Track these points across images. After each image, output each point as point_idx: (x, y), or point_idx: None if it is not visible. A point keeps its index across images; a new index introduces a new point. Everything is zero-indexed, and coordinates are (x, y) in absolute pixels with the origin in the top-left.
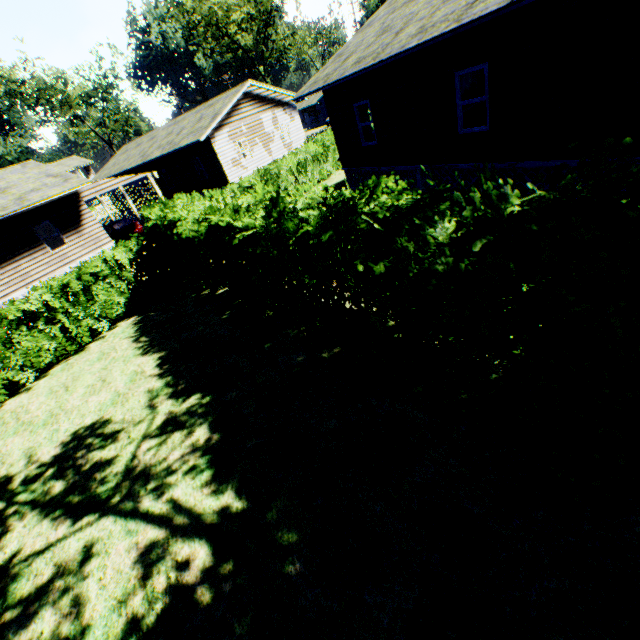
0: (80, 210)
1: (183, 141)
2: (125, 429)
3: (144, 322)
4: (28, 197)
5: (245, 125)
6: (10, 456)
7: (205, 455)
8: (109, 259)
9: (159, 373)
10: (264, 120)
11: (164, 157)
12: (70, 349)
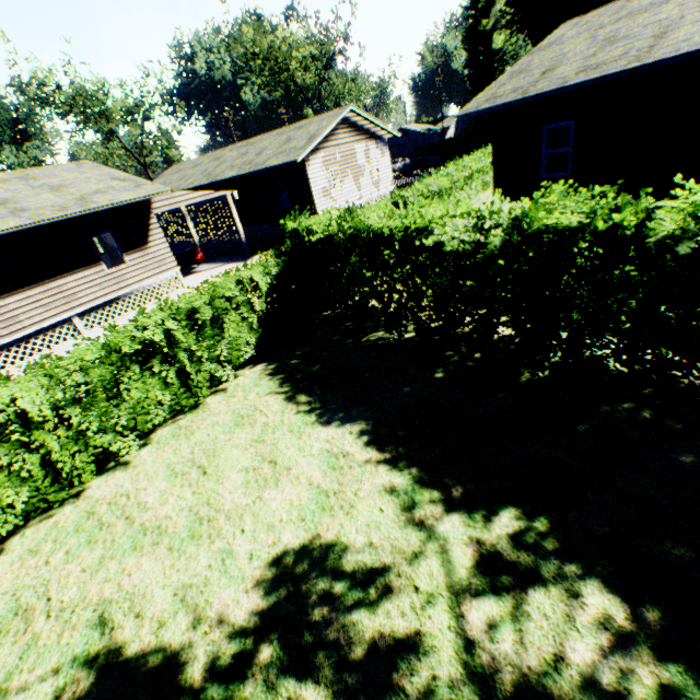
0: (148, 224)
1: (270, 161)
2: (391, 568)
3: (285, 373)
4: (92, 198)
5: (339, 153)
6: (147, 600)
7: (669, 663)
8: (245, 280)
9: (383, 459)
10: (357, 151)
11: (236, 178)
12: (184, 404)
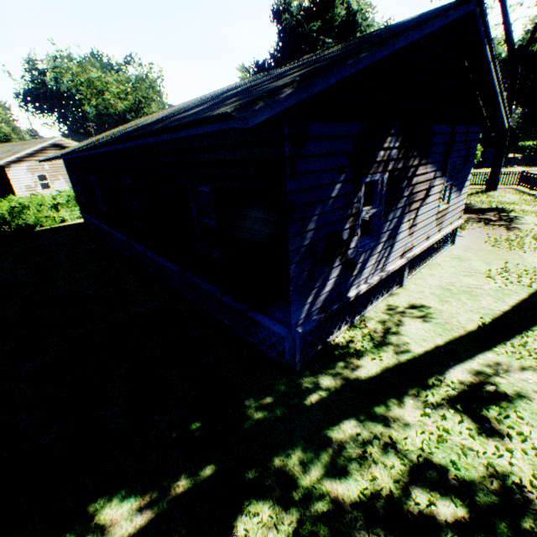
0: None
1: None
2: None
3: None
4: None
5: (49, 164)
6: None
7: None
8: None
9: None
10: None
11: None
12: None
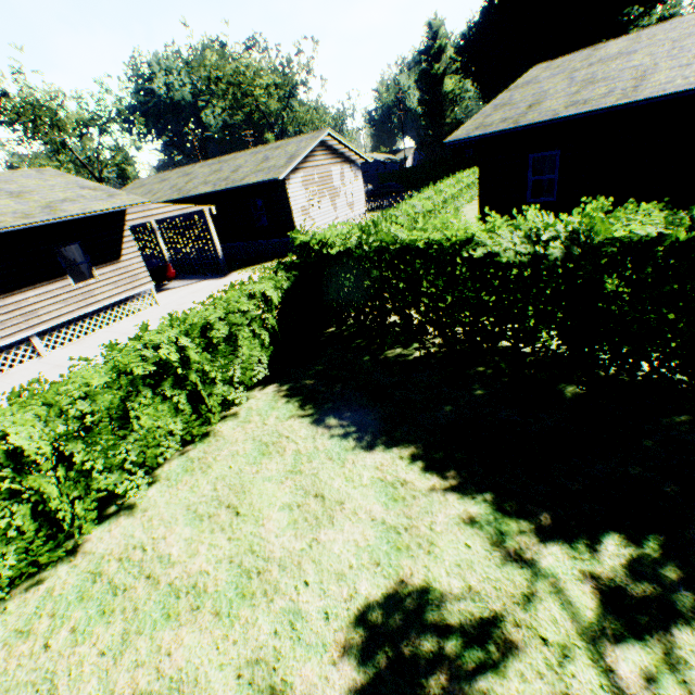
0: (121, 236)
1: (248, 178)
2: (505, 617)
3: (304, 393)
4: (60, 207)
5: (317, 173)
6: (201, 688)
7: None
8: (257, 294)
9: (448, 485)
10: (333, 173)
11: (210, 194)
12: (196, 433)
